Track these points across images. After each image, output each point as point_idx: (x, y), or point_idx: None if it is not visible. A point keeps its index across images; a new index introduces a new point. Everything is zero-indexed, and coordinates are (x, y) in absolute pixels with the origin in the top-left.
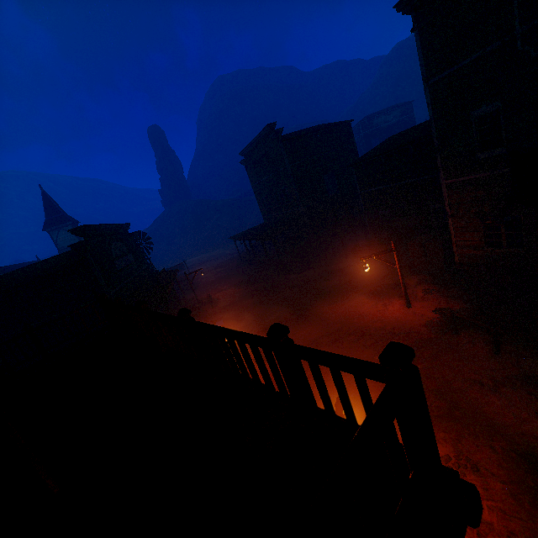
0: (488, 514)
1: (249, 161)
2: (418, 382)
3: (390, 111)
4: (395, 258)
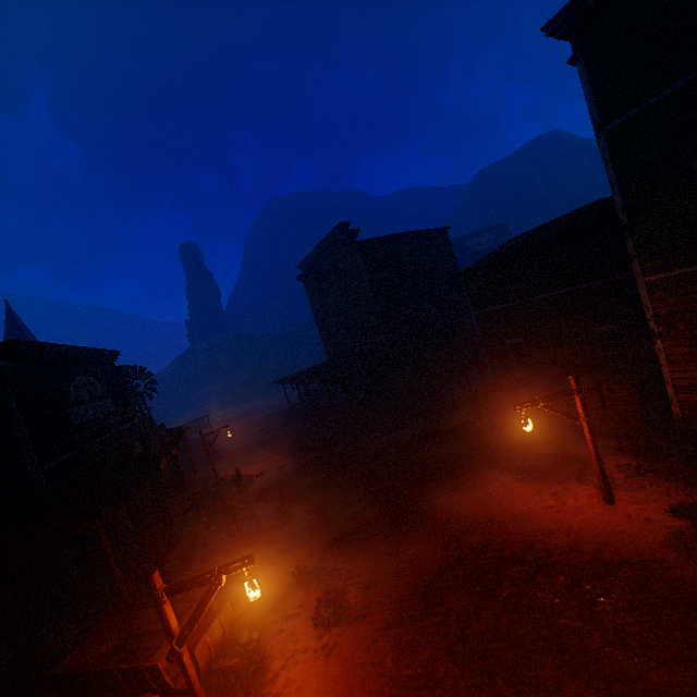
0: None
1: (309, 276)
2: None
3: (483, 233)
4: (578, 407)
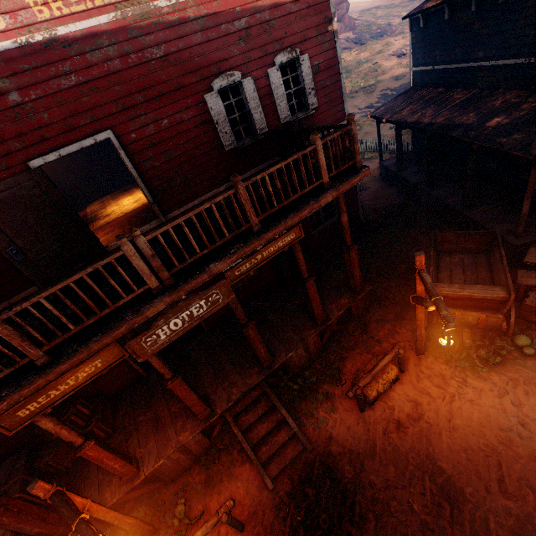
0: None
1: None
2: None
3: None
4: None
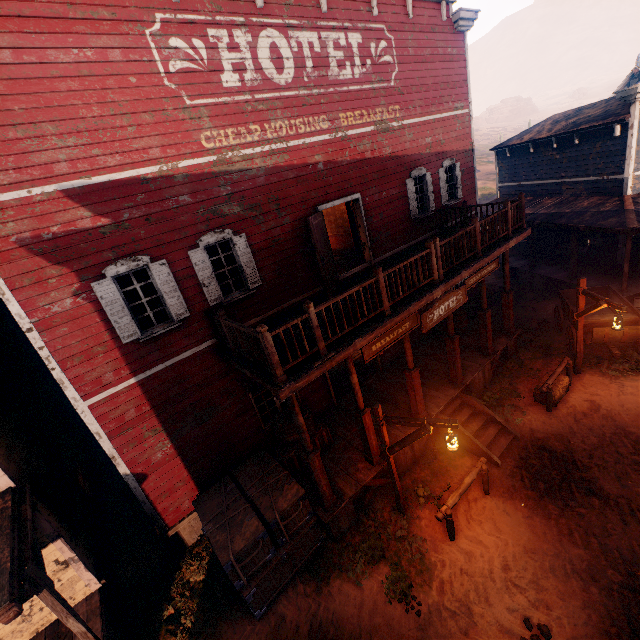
0: (475, 638)
1: None
2: (262, 340)
3: None
4: None
